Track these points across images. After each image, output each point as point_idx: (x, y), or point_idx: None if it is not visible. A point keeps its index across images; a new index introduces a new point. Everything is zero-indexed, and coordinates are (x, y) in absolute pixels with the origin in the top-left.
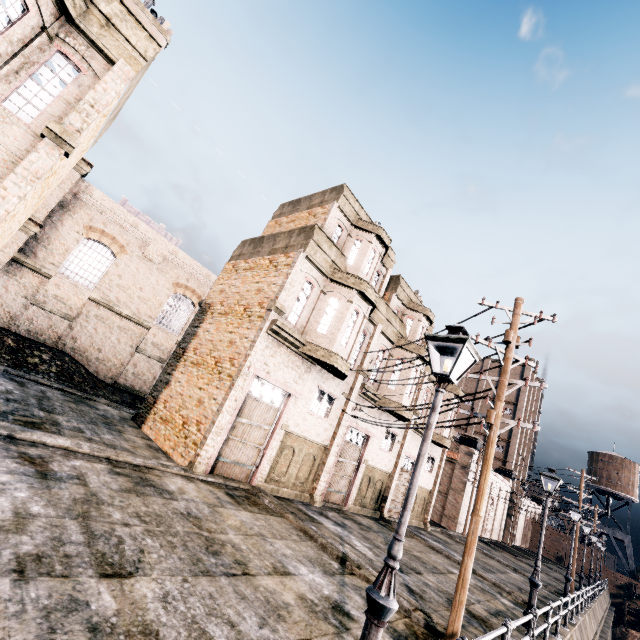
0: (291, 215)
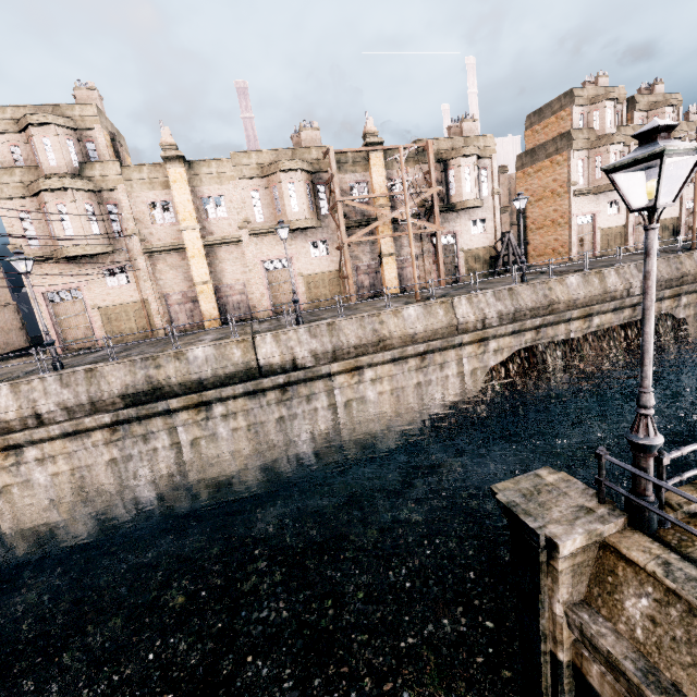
0: (541, 123)
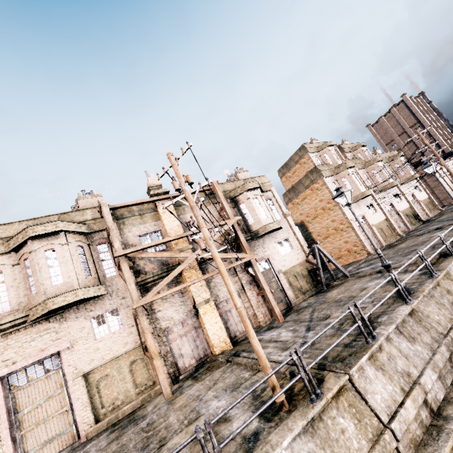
0: (290, 171)
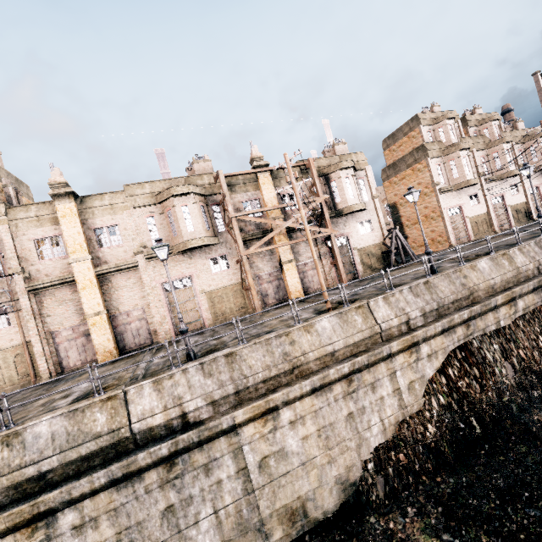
0: (396, 143)
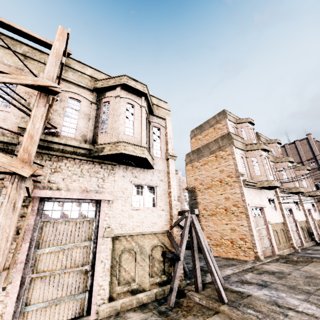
0: (202, 133)
